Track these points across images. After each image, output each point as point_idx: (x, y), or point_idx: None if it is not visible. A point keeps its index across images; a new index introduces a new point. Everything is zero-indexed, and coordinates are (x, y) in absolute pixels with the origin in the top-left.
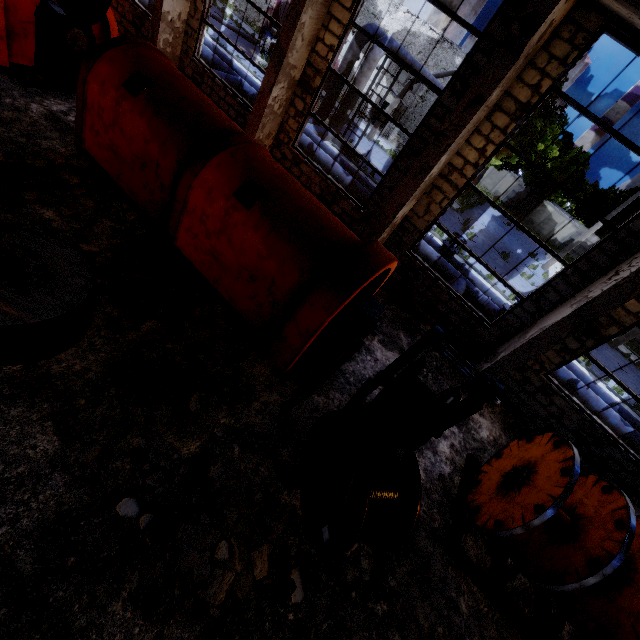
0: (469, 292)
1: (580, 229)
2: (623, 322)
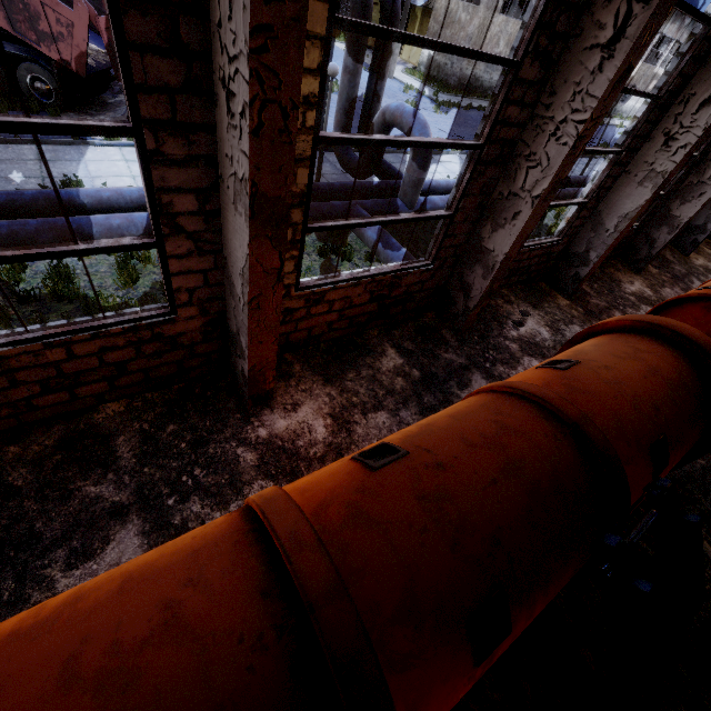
0: None
1: None
2: None
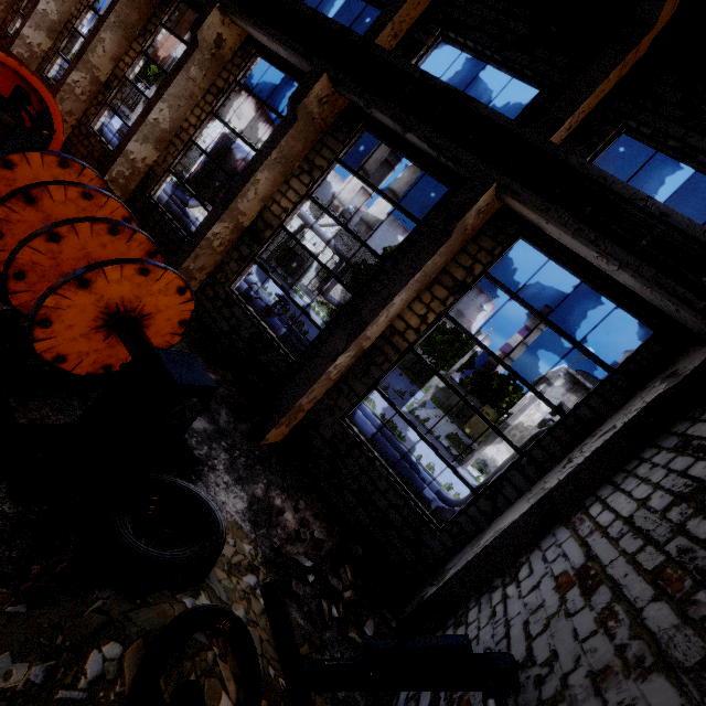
0: (241, 289)
1: (475, 403)
2: (273, 225)
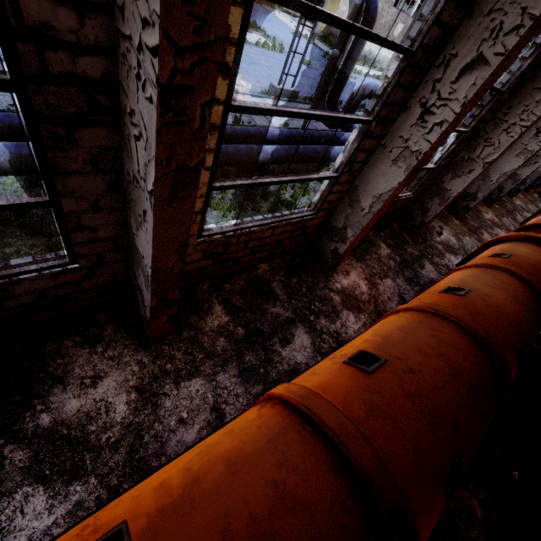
0: None
1: None
2: None
